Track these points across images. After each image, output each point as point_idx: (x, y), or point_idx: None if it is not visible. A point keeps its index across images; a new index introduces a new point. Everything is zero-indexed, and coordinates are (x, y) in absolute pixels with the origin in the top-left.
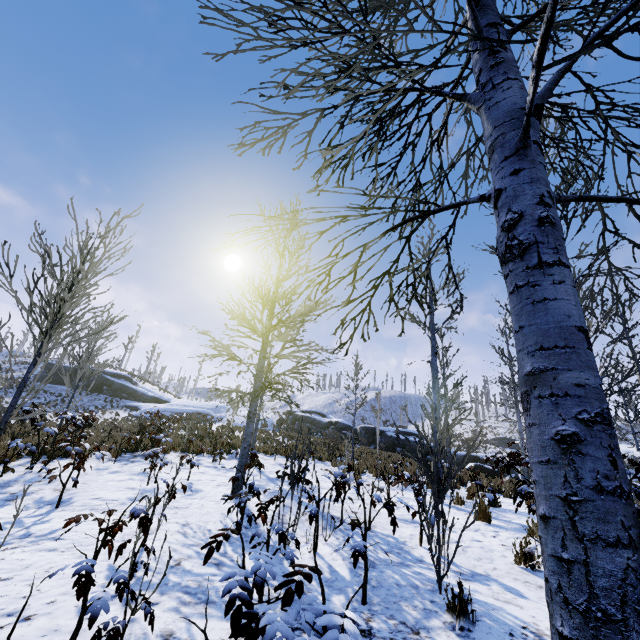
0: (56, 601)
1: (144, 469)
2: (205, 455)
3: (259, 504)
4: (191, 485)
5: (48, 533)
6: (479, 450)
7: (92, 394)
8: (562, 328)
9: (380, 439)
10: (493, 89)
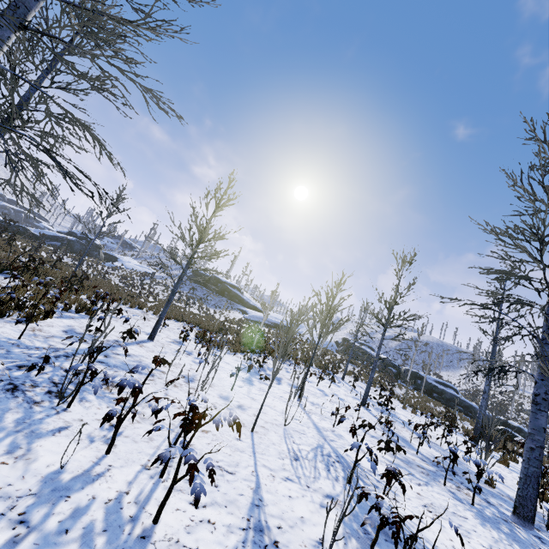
0: (358, 432)
1: (316, 378)
2: (315, 367)
3: (415, 425)
4: (333, 391)
5: (317, 404)
6: (510, 416)
7: (219, 296)
8: (539, 426)
9: (420, 382)
10: (545, 344)
